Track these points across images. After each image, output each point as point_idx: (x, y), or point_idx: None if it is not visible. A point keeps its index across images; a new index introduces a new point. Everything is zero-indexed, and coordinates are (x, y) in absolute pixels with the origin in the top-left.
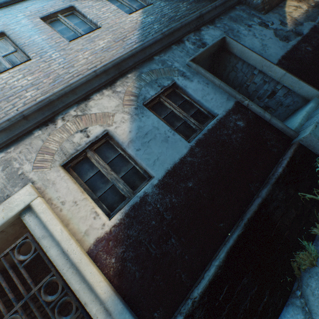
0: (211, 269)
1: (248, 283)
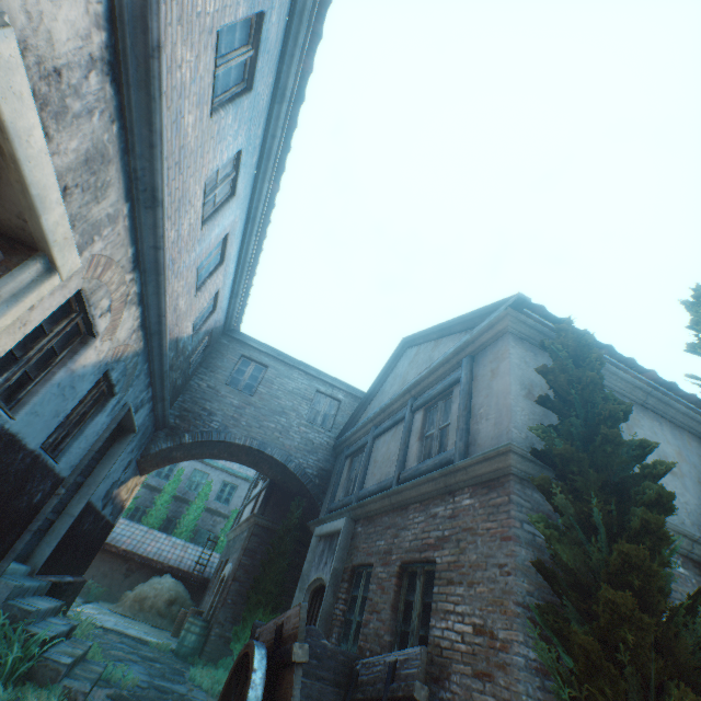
0: None
1: None
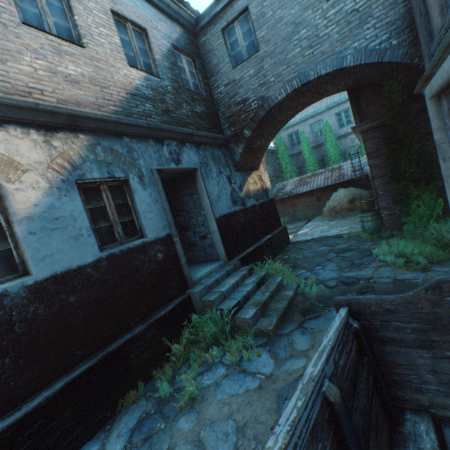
0: (36, 400)
1: (69, 417)
